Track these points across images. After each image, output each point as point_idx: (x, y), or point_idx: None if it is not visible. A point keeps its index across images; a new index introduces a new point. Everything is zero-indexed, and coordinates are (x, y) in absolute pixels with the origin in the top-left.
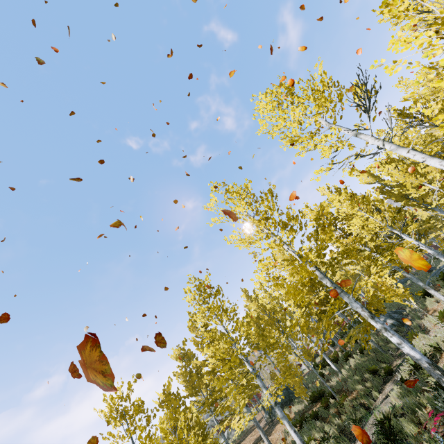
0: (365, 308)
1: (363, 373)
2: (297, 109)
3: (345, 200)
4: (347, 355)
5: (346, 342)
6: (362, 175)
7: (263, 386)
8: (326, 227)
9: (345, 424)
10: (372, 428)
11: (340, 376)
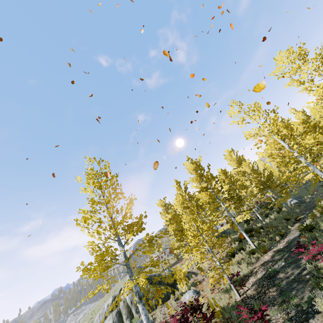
0: (321, 171)
1: (281, 220)
2: (308, 65)
3: (302, 124)
4: (267, 214)
5: (263, 210)
6: (298, 113)
7: (231, 216)
8: (308, 132)
9: (273, 237)
10: (295, 233)
11: (263, 222)
